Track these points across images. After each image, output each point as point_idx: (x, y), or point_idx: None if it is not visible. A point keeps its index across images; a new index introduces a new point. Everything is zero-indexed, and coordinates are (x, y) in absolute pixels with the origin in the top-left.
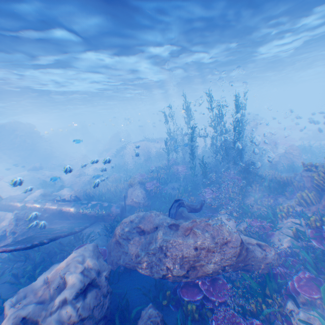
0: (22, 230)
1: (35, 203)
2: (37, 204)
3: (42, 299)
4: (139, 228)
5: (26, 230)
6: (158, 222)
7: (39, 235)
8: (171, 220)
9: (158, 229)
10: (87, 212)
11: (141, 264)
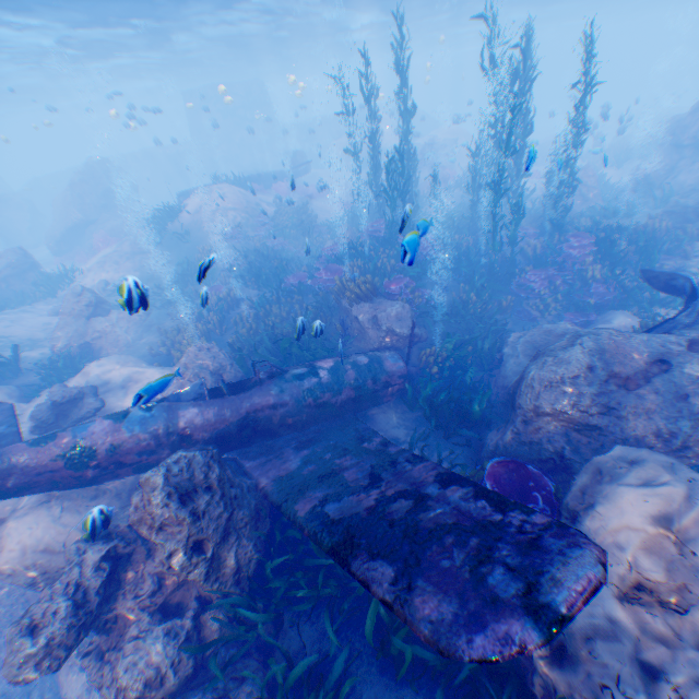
0: (217, 526)
1: (126, 428)
2: (139, 428)
3: (697, 641)
4: (617, 378)
5: (225, 518)
6: (654, 350)
7: (351, 506)
8: (678, 337)
9: (675, 363)
10: (329, 396)
11: (691, 448)
